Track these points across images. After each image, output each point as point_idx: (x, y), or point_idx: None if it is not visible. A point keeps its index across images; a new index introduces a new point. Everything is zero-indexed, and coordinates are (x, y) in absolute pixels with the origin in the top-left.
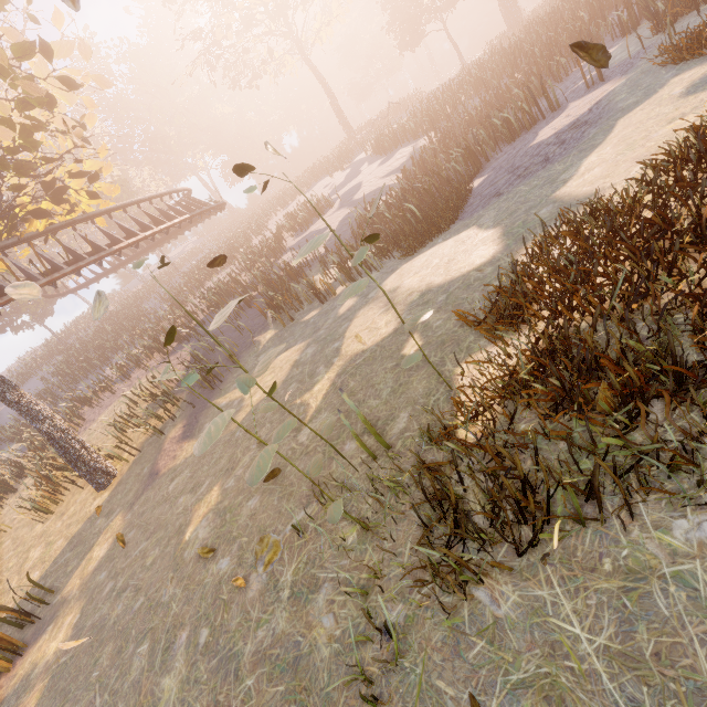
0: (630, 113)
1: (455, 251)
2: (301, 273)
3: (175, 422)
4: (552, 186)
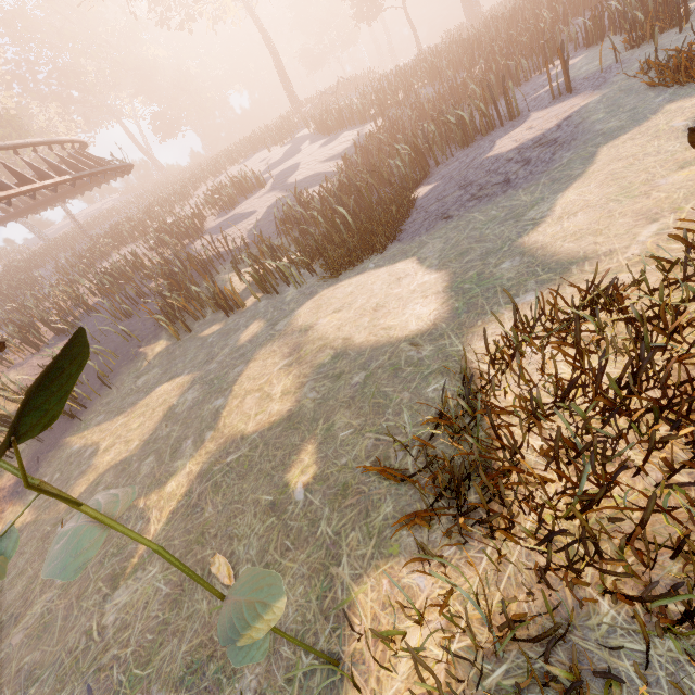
0: (615, 140)
1: (387, 291)
2: (212, 267)
3: (12, 461)
4: (518, 224)
